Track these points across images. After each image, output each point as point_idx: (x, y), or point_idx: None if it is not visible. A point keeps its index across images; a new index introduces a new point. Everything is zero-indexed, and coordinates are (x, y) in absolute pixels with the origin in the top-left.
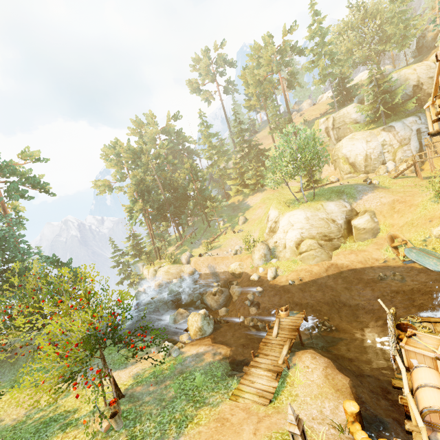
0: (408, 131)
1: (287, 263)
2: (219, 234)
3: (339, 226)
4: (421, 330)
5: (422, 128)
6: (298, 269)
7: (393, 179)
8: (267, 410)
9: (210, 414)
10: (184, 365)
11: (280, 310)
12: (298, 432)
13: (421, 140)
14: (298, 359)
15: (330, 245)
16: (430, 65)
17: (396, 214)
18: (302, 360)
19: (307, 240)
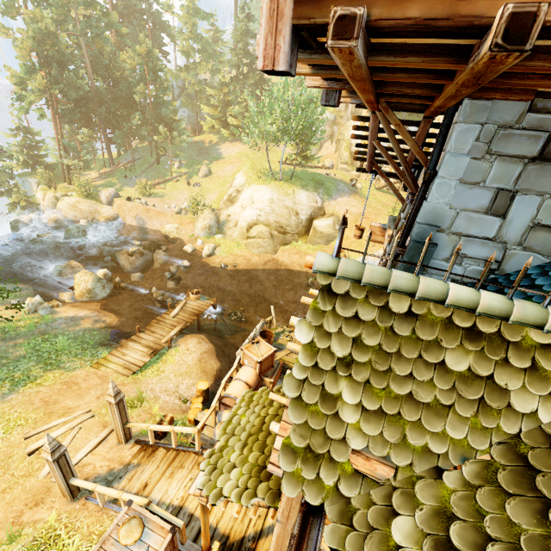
0: None
1: (231, 244)
2: (168, 178)
3: (300, 222)
4: (285, 338)
5: None
6: (238, 254)
7: (376, 189)
8: (125, 380)
9: (59, 377)
10: (51, 326)
11: (192, 292)
12: (113, 402)
13: None
14: (183, 341)
15: (282, 239)
16: None
17: None
18: (187, 343)
19: (260, 226)
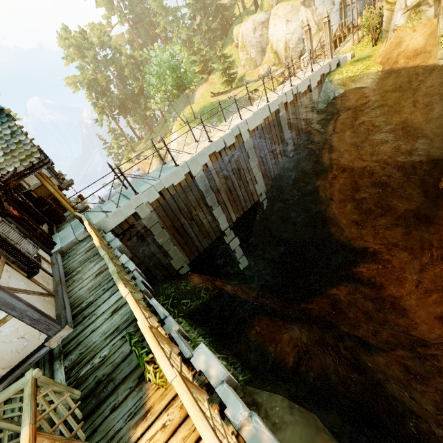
0: (327, 6)
1: None
2: (166, 133)
3: None
4: None
5: None
6: None
7: None
8: None
9: None
10: None
11: None
12: None
13: (345, 19)
14: None
15: None
16: None
17: None
18: None
19: None
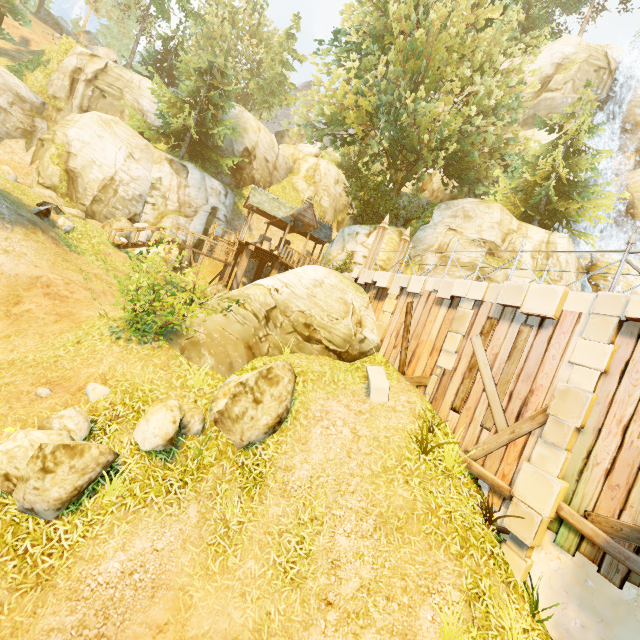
0: (202, 197)
1: None
2: None
3: None
4: None
5: (221, 211)
6: None
7: (114, 246)
8: None
9: None
10: None
11: None
12: None
13: (209, 228)
14: None
15: None
16: (274, 144)
17: (4, 324)
18: None
19: None
